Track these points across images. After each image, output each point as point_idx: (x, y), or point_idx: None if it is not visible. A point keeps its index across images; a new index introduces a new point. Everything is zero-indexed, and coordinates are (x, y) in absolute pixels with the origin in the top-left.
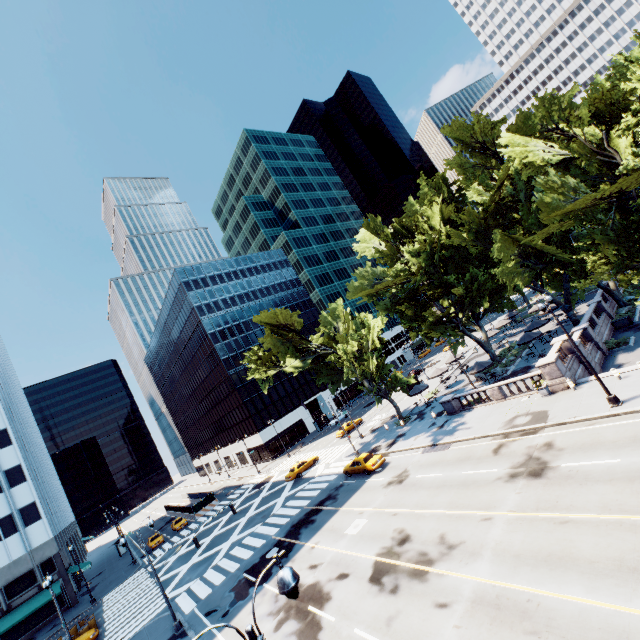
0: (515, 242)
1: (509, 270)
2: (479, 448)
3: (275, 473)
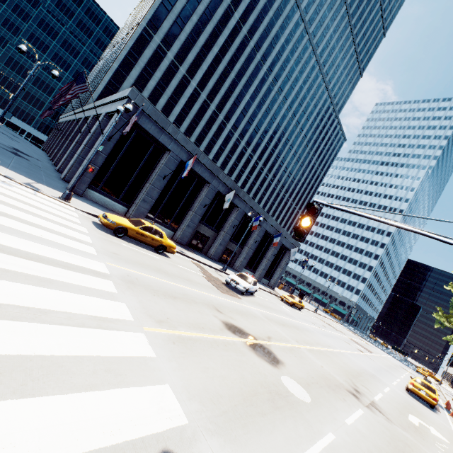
0: None
1: None
2: None
3: None
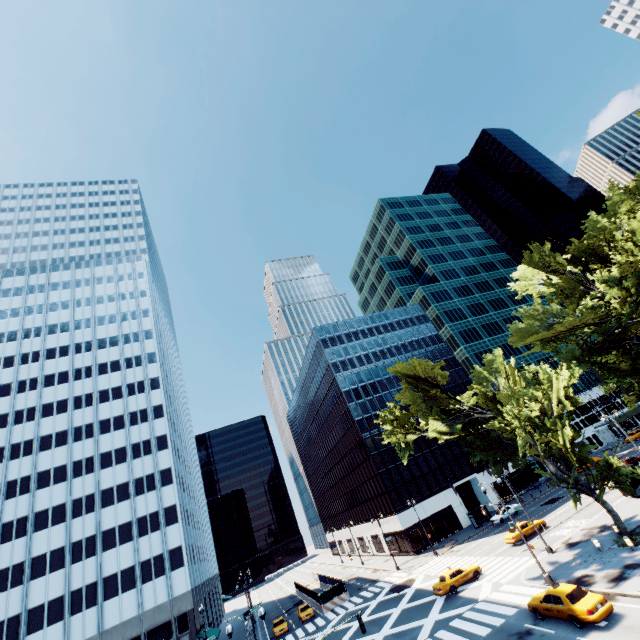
0: None
1: None
2: None
3: (418, 576)
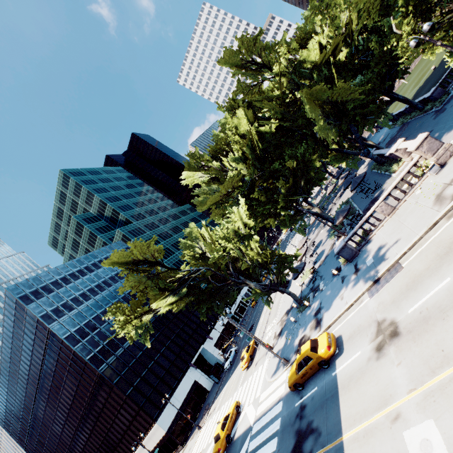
0: (314, 103)
1: (321, 126)
2: (448, 231)
3: None
